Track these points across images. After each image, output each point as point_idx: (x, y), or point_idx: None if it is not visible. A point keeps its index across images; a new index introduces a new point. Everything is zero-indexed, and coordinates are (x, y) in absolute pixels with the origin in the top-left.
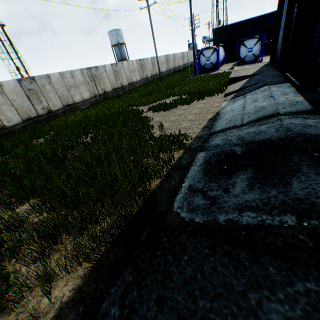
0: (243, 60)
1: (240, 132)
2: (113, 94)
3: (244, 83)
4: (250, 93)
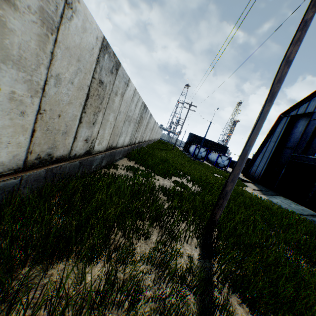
0: (218, 164)
1: (312, 219)
2: (149, 143)
3: (255, 186)
4: (275, 196)
